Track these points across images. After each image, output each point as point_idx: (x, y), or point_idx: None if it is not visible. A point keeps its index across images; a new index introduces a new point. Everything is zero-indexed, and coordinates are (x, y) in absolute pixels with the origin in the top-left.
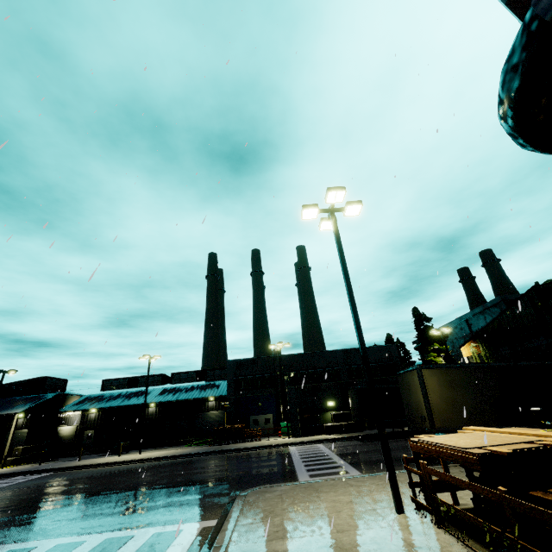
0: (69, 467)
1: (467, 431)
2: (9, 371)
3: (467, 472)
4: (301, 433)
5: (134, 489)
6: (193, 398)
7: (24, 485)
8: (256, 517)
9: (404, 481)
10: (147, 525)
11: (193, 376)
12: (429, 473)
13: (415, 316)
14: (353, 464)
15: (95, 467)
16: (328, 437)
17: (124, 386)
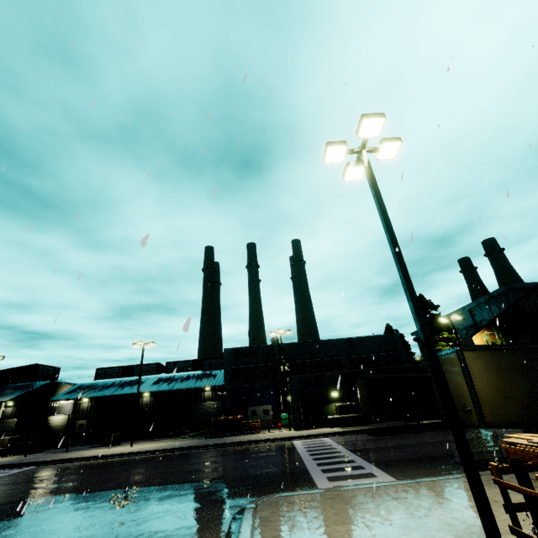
0: (54, 460)
1: None
2: None
3: None
4: (303, 425)
5: (118, 491)
6: (189, 387)
7: None
8: None
9: (465, 493)
10: None
11: (189, 365)
12: None
13: (421, 303)
14: (376, 464)
15: (82, 460)
16: (334, 430)
17: (118, 375)
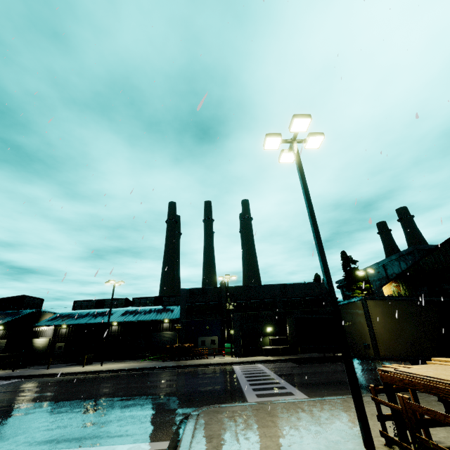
0: (37, 374)
1: (440, 363)
2: None
3: (448, 408)
4: (243, 354)
5: (90, 400)
6: (150, 319)
7: None
8: (211, 444)
9: None
10: (96, 444)
11: (151, 301)
12: (415, 409)
13: (343, 258)
14: (295, 385)
15: (60, 375)
16: (266, 359)
17: (92, 307)
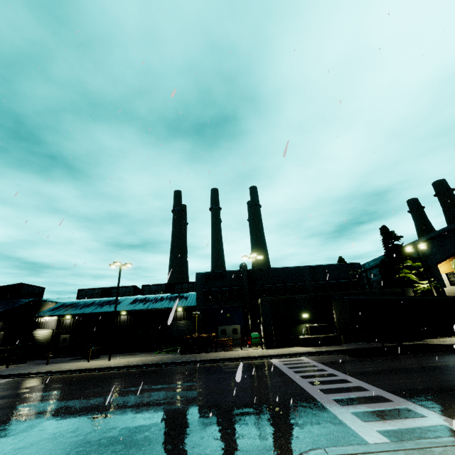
0: (31, 372)
1: None
2: None
3: None
4: (275, 344)
5: (88, 420)
6: (163, 307)
7: None
8: None
9: None
10: None
11: (162, 288)
12: None
13: (384, 234)
14: (398, 394)
15: (59, 374)
16: (308, 350)
17: (98, 296)
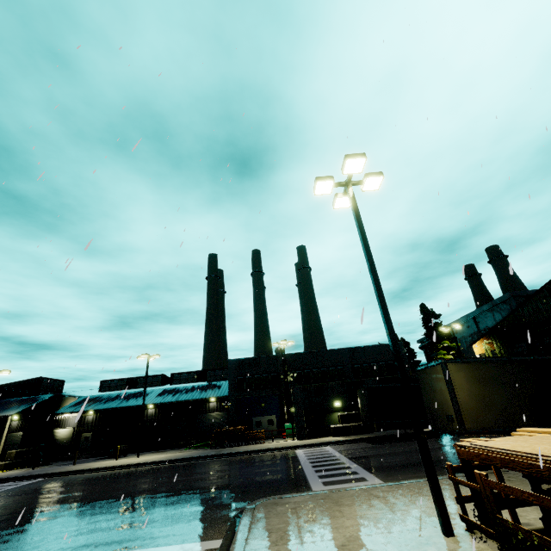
0: (62, 472)
1: (525, 434)
2: (1, 371)
3: (534, 484)
4: (307, 435)
5: (128, 498)
6: (194, 398)
7: (12, 492)
8: (269, 539)
9: None
10: (139, 546)
11: (194, 376)
12: (492, 487)
13: (423, 312)
14: (369, 469)
15: (90, 472)
16: (336, 439)
17: (123, 387)
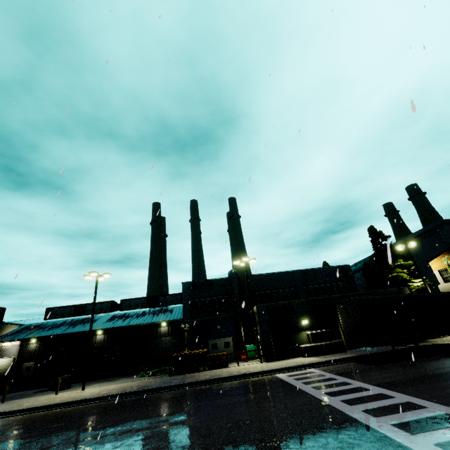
0: None
1: None
2: None
3: None
4: (275, 356)
5: None
6: (146, 323)
7: None
8: None
9: None
10: None
11: (144, 302)
12: None
13: (372, 234)
14: None
15: (16, 414)
16: (314, 360)
17: (70, 314)
